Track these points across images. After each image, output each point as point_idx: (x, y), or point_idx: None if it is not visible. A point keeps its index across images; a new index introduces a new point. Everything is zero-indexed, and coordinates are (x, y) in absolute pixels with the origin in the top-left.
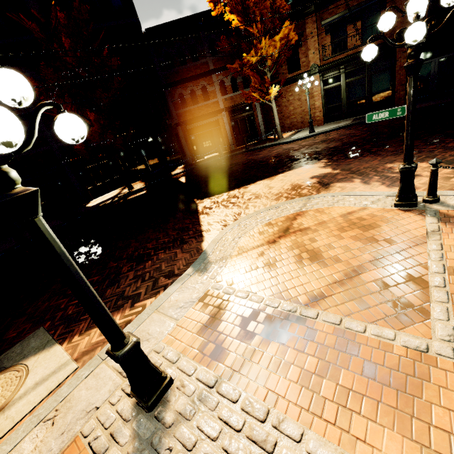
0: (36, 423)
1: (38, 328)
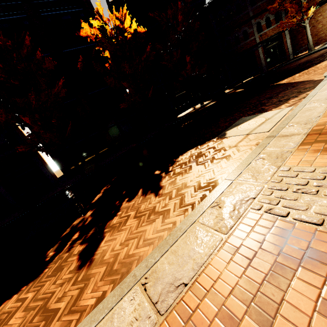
0: (304, 105)
1: (239, 119)
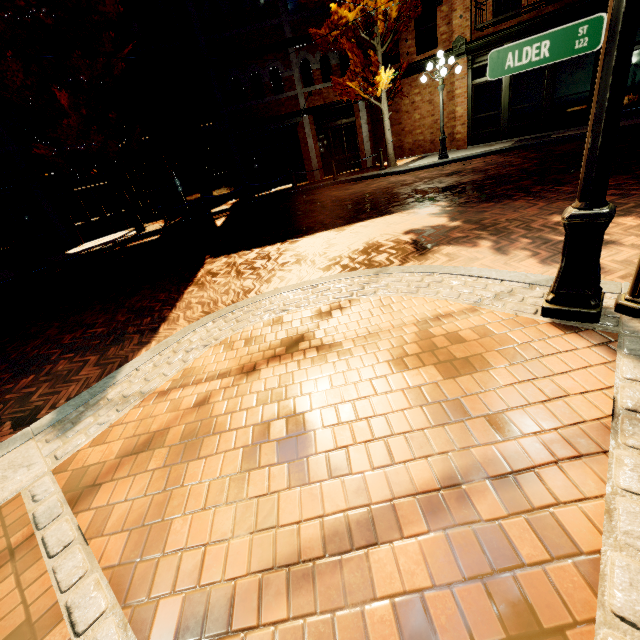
0: None
1: None
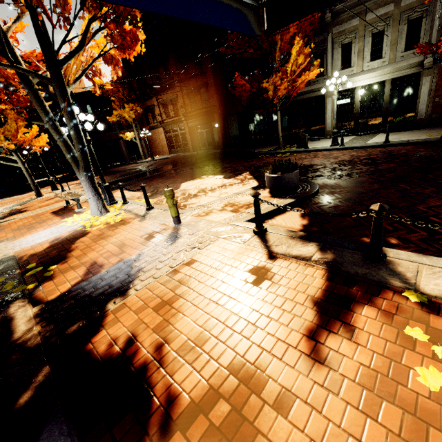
0: None
1: None
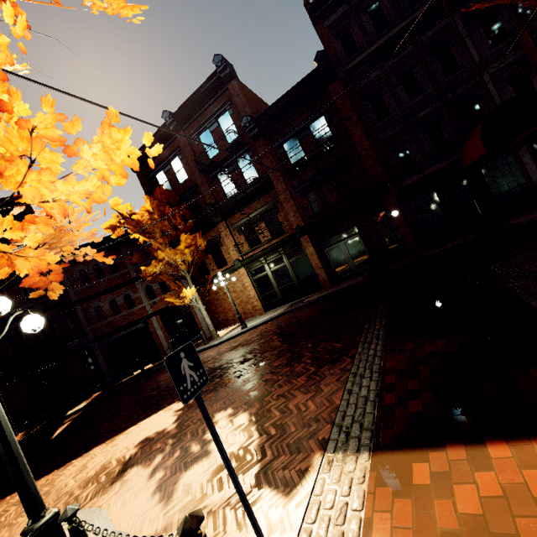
0: None
1: None
